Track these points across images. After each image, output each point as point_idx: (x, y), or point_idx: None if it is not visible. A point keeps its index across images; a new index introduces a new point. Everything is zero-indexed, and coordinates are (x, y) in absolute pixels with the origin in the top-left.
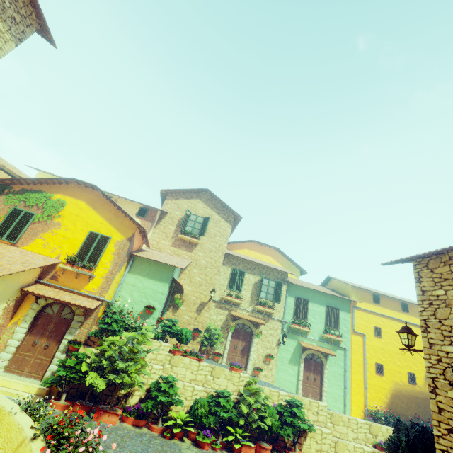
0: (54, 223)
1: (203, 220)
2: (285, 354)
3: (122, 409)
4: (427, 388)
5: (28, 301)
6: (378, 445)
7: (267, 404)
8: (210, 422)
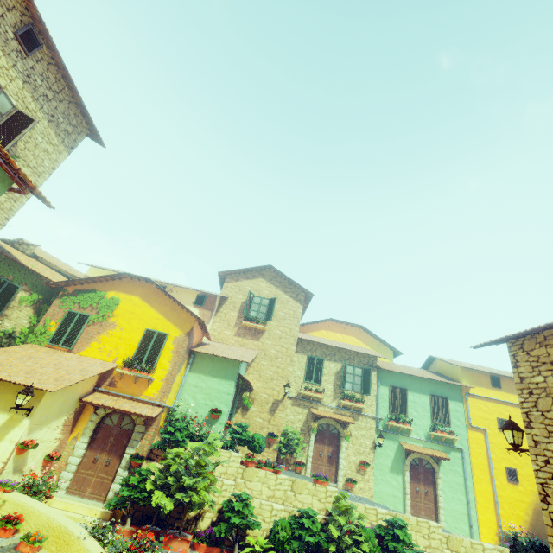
0: (109, 323)
1: (269, 302)
2: (384, 461)
3: (192, 534)
4: None
5: (87, 412)
6: None
7: (362, 525)
8: (294, 548)
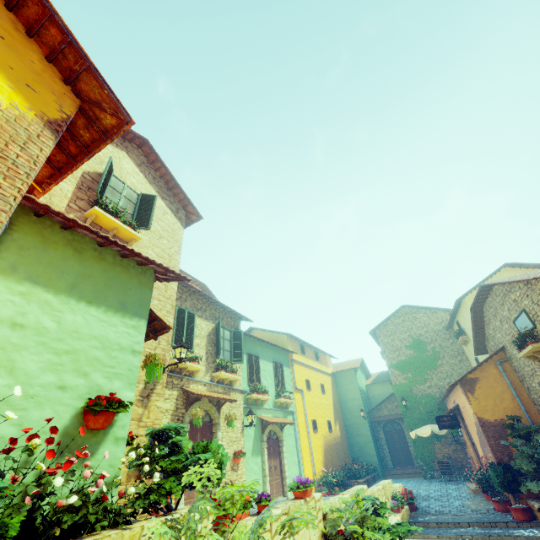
0: None
1: (139, 198)
2: (247, 444)
3: None
4: (337, 432)
5: None
6: (396, 507)
7: None
8: None
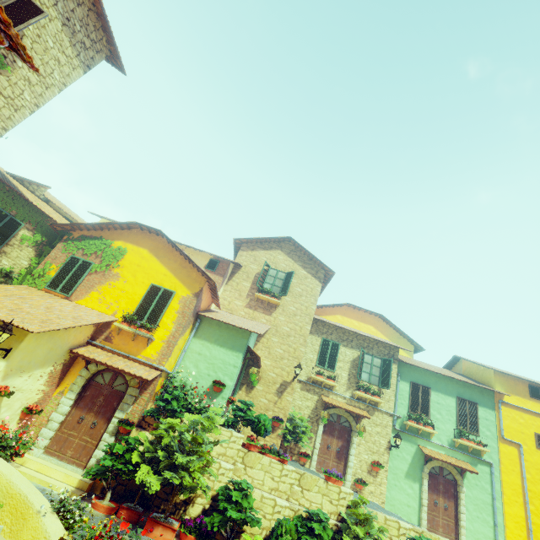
0: (112, 274)
1: (285, 276)
2: (399, 464)
3: (179, 522)
4: None
5: (78, 366)
6: None
7: (382, 539)
8: None
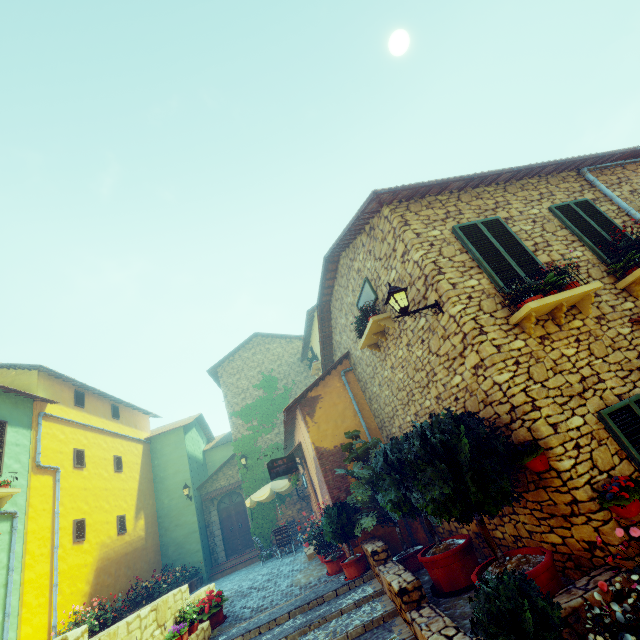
0: None
1: None
2: None
3: None
4: (137, 531)
5: None
6: (176, 637)
7: None
8: None
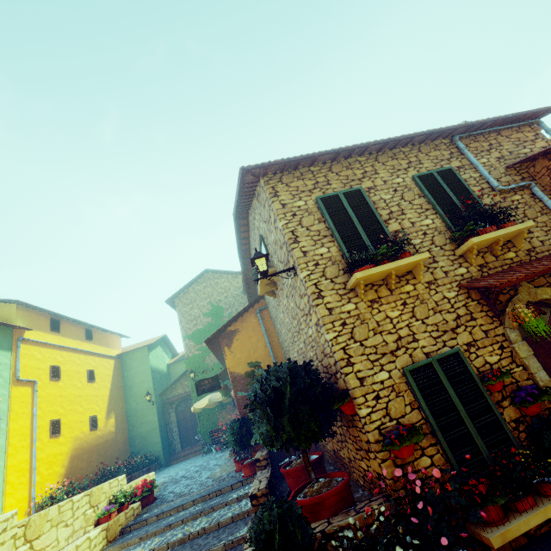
0: None
1: None
2: None
3: None
4: (108, 427)
5: None
6: (105, 515)
7: None
8: None
